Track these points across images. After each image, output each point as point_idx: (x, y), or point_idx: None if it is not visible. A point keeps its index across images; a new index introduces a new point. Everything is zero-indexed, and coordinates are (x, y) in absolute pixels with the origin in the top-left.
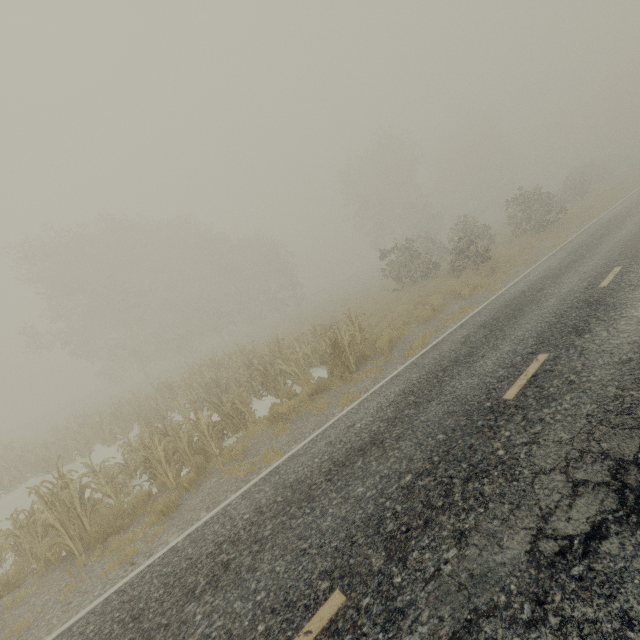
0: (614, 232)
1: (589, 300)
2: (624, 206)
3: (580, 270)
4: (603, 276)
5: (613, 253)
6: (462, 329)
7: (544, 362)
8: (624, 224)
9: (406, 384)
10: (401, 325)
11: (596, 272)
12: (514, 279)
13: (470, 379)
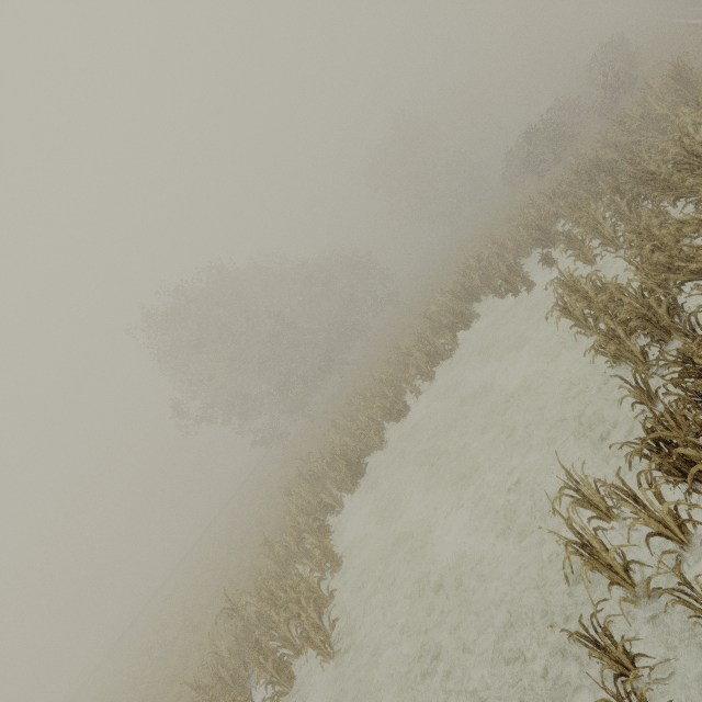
0: None
1: None
2: None
3: None
4: None
5: None
6: None
7: None
8: None
9: None
10: None
11: None
12: None
13: None
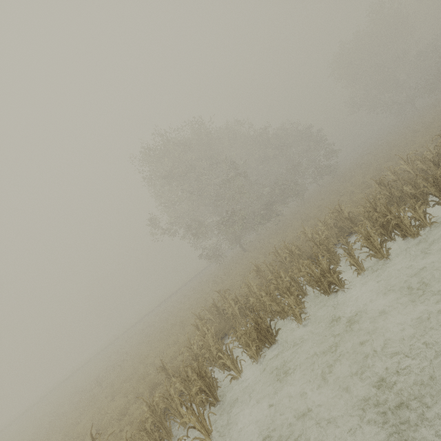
0: None
1: None
2: None
3: None
4: None
5: None
6: None
7: None
8: None
9: None
10: None
11: None
12: None
13: None
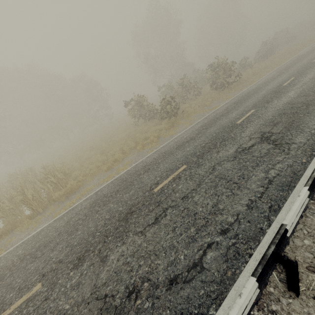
0: (232, 111)
1: (131, 209)
2: (267, 78)
3: (177, 156)
4: (170, 175)
5: (204, 142)
6: (90, 198)
7: (25, 301)
8: (244, 103)
9: (5, 263)
10: (94, 171)
11: (175, 165)
12: (167, 141)
13: (2, 290)
